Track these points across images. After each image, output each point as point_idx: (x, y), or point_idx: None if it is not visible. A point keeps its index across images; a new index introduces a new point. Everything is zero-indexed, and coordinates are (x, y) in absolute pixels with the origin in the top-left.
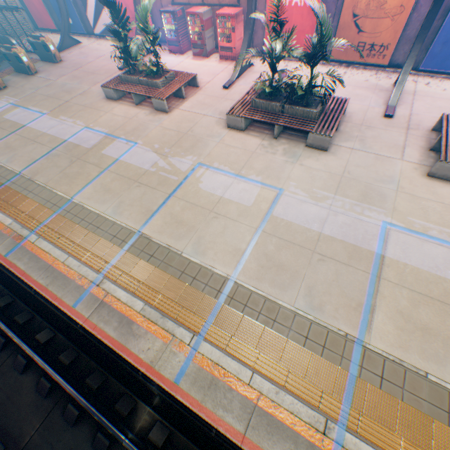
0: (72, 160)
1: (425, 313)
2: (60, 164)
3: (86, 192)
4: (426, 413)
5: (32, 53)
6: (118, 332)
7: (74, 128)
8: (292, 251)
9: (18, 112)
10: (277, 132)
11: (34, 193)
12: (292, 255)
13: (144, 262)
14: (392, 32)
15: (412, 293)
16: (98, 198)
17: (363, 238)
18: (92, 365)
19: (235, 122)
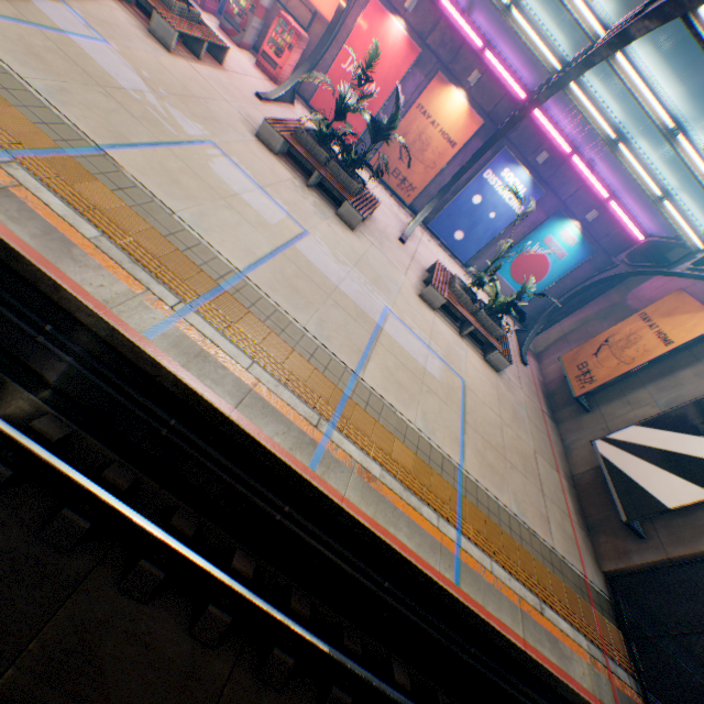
0: None
1: (402, 376)
2: None
3: None
4: (392, 433)
5: None
6: (41, 242)
7: None
8: (310, 286)
9: None
10: (314, 181)
11: None
12: (310, 289)
13: (106, 189)
14: (422, 180)
15: (397, 360)
16: (10, 49)
17: (371, 309)
18: None
19: (270, 137)
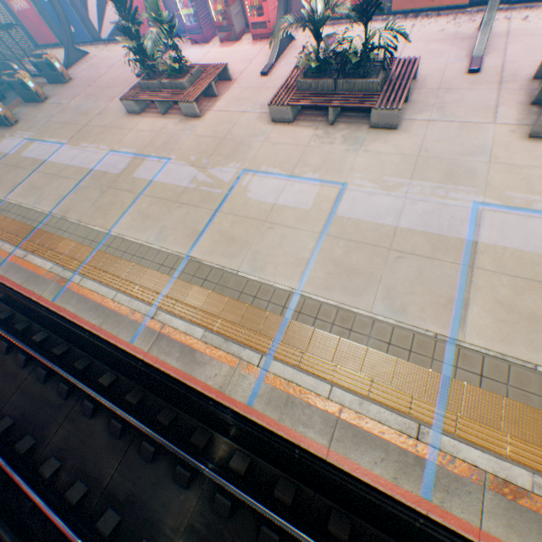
0: (102, 190)
1: (531, 301)
2: (91, 197)
3: (123, 222)
4: (536, 407)
5: (37, 77)
6: (181, 362)
7: (99, 154)
8: (363, 252)
9: (36, 147)
10: (332, 116)
11: (69, 232)
12: (365, 257)
13: (198, 288)
14: None
15: (514, 280)
16: (137, 227)
17: (450, 225)
18: (160, 403)
19: (280, 114)
